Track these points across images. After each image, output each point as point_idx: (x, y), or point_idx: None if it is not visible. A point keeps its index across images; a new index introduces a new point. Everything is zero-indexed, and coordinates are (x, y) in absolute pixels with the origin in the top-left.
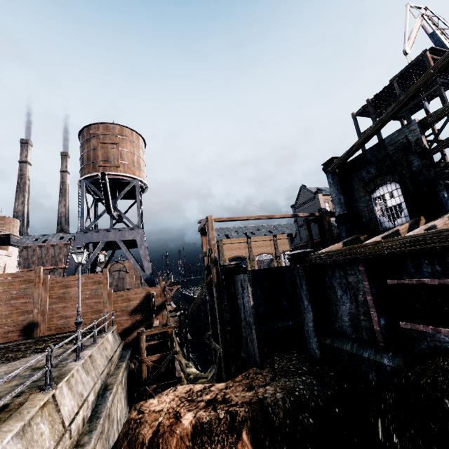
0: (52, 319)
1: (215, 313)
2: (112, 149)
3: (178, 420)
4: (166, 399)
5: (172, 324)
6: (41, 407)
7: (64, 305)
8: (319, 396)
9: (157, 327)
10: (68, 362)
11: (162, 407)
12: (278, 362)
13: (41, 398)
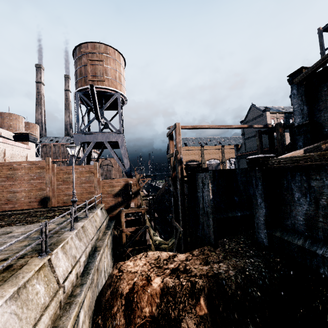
0: (59, 195)
1: (178, 201)
2: (99, 65)
3: (149, 283)
4: (140, 263)
5: (144, 207)
6: (36, 270)
7: (67, 186)
8: (266, 278)
9: (133, 208)
10: (66, 230)
11: (136, 269)
12: (228, 243)
13: (37, 264)
